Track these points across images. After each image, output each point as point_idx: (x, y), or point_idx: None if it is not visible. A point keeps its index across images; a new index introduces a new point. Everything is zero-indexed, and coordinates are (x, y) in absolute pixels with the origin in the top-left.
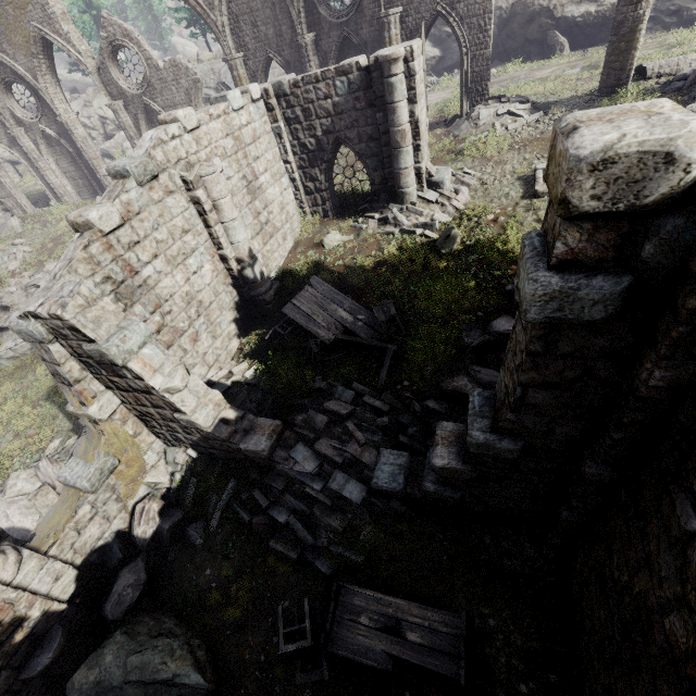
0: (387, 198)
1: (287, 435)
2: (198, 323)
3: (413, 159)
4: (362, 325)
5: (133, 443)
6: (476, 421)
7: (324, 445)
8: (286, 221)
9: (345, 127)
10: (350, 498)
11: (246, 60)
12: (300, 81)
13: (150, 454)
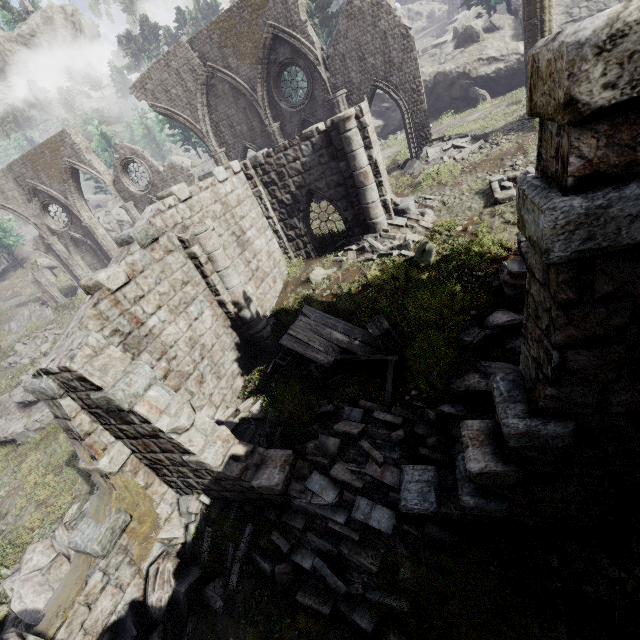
0: (361, 231)
1: (300, 465)
2: (202, 365)
3: (378, 193)
4: (358, 343)
5: (144, 495)
6: (509, 407)
7: (340, 470)
8: (274, 266)
9: (314, 180)
10: (379, 528)
11: (227, 152)
12: (272, 151)
13: (163, 506)
